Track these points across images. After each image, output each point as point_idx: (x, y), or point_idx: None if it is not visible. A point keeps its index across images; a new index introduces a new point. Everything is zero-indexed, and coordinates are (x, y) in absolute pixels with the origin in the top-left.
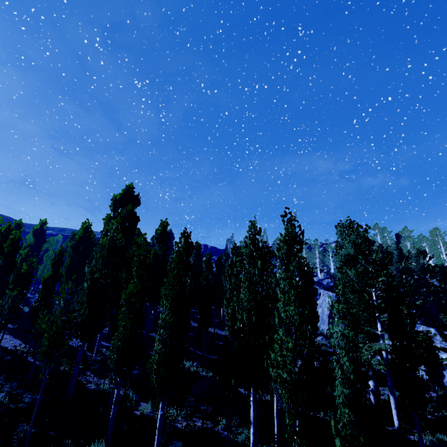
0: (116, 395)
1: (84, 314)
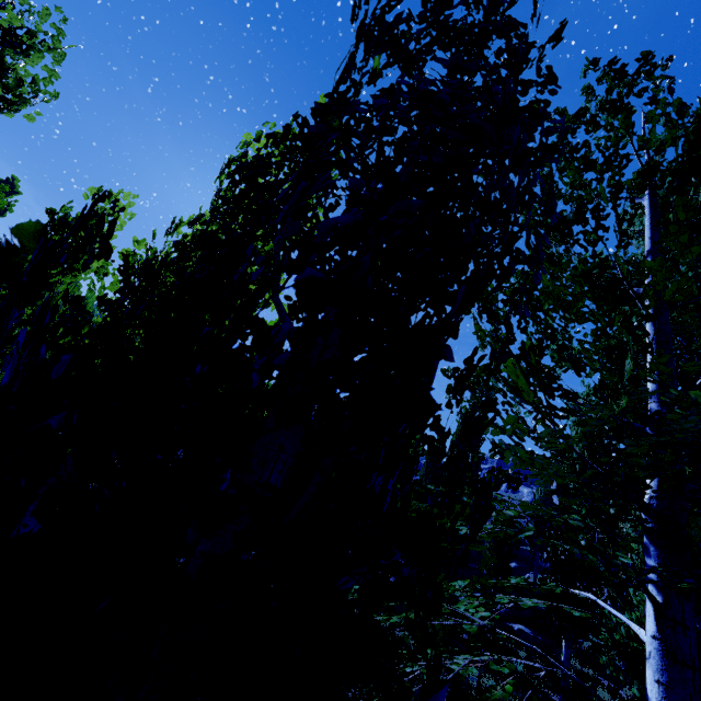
0: None
1: None
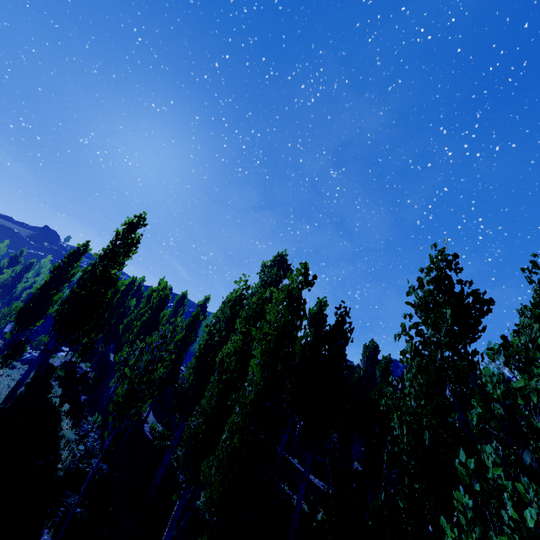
0: (176, 510)
1: (188, 381)
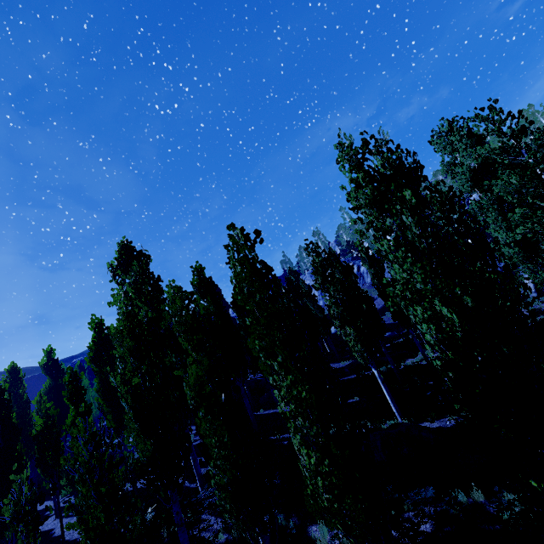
0: None
1: (147, 450)
